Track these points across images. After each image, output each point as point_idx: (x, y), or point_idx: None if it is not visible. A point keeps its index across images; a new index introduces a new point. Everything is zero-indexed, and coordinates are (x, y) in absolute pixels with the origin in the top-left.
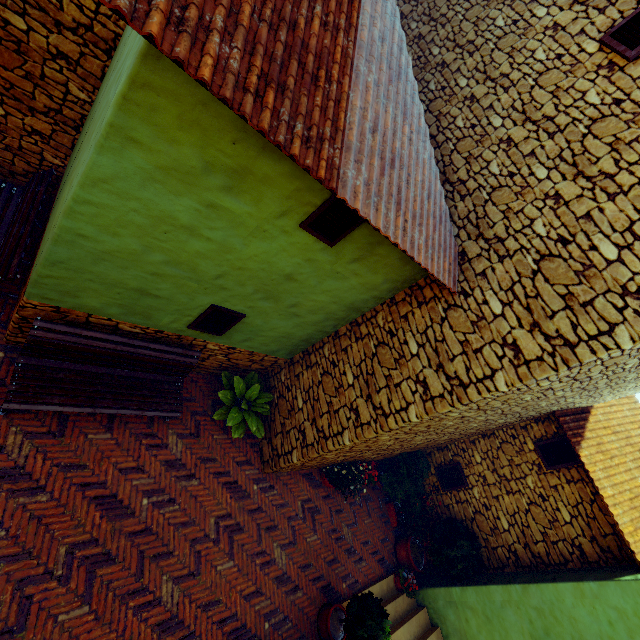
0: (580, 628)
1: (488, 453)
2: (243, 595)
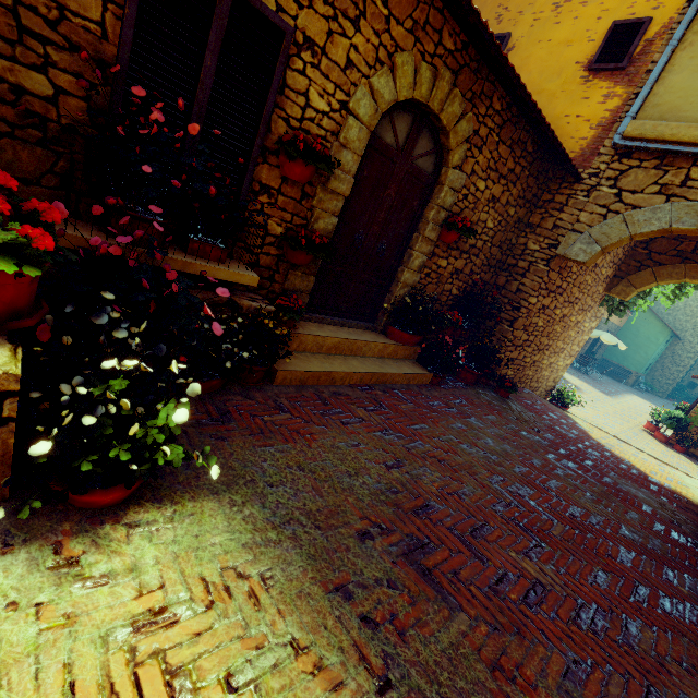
0: None
1: (696, 373)
2: None
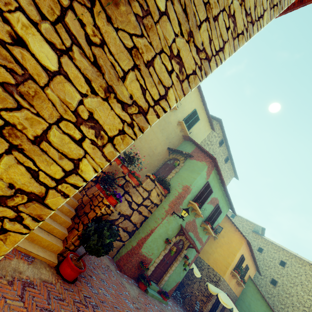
0: None
1: None
2: None
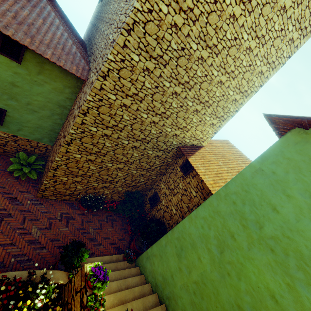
0: (192, 237)
1: (166, 181)
2: (0, 243)
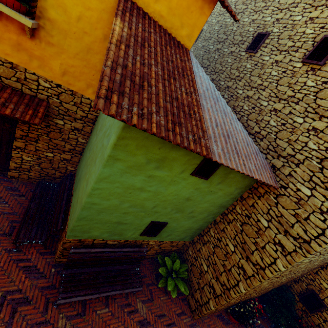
0: None
1: None
2: None
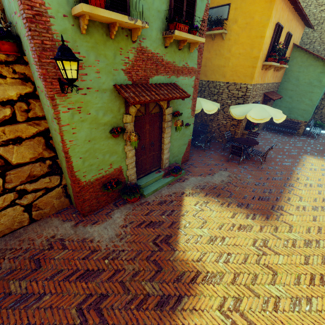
0: None
1: None
2: None
